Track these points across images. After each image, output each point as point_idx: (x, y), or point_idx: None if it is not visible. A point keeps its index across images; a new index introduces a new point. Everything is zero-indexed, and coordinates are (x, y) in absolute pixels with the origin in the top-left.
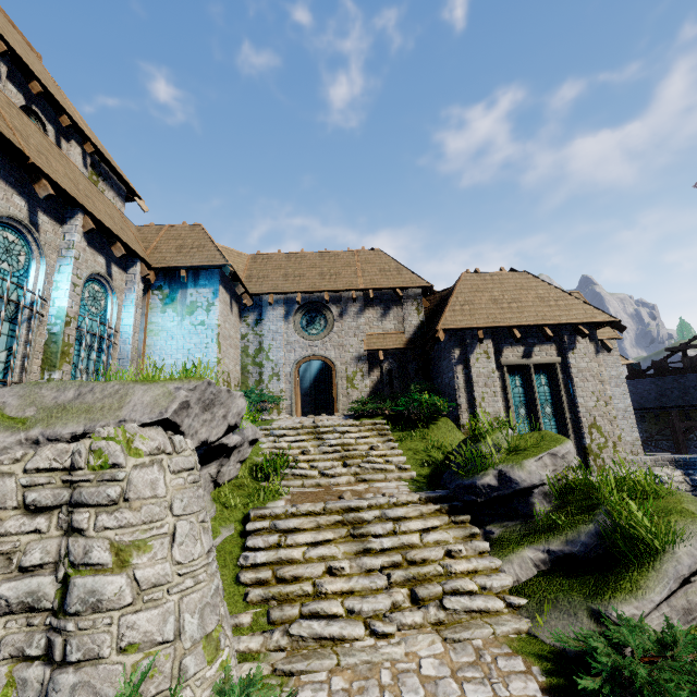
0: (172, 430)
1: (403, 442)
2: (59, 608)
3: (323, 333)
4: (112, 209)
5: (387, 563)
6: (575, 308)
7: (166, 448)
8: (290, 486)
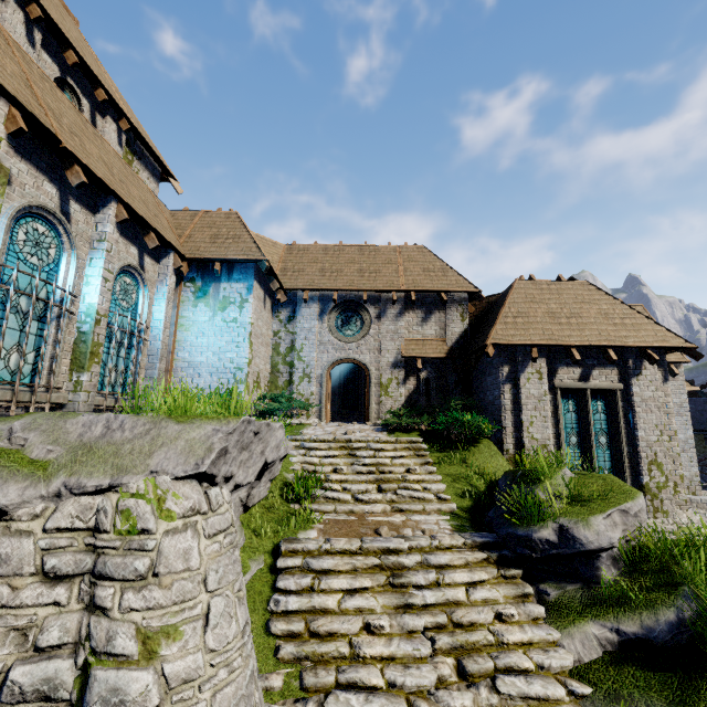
0: (208, 482)
1: (442, 466)
2: (77, 701)
3: (359, 335)
4: (146, 193)
5: (430, 624)
6: (644, 329)
7: (201, 507)
8: (321, 510)
